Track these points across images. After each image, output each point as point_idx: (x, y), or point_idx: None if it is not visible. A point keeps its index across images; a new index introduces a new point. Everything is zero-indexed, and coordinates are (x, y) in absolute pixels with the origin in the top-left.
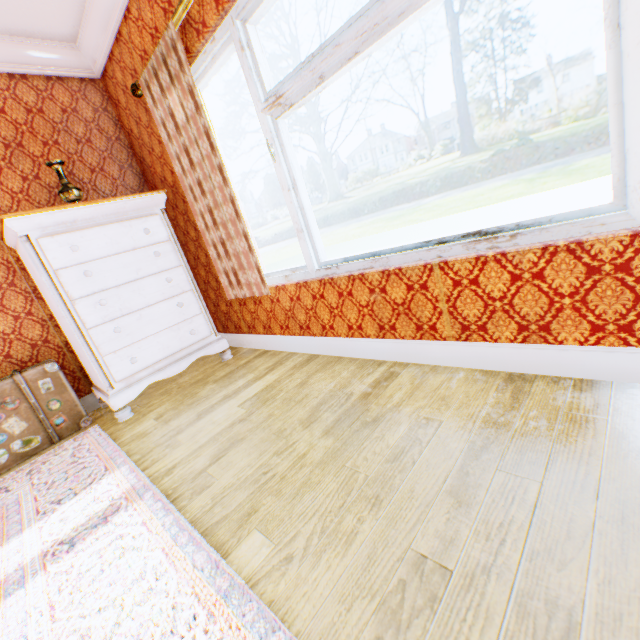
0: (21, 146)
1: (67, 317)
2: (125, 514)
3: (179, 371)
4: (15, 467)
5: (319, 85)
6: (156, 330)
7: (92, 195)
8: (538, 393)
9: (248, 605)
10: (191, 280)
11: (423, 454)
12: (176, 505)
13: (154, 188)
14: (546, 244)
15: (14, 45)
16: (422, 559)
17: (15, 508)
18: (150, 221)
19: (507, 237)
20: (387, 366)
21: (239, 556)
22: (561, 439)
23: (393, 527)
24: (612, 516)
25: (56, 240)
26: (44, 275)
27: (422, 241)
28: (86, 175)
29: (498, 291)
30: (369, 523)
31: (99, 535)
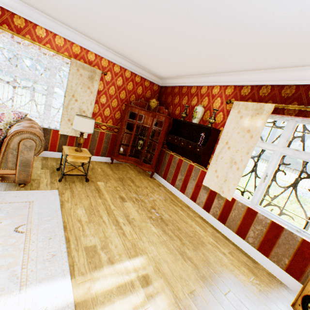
0: None
1: None
2: None
3: None
4: None
5: None
6: None
7: None
8: None
9: None
10: None
11: None
12: None
13: None
14: None
15: None
16: None
17: None
18: None
19: None
20: None
21: None
22: None
23: None
24: None
25: None
26: None
27: None
28: None
29: None
30: None
31: None
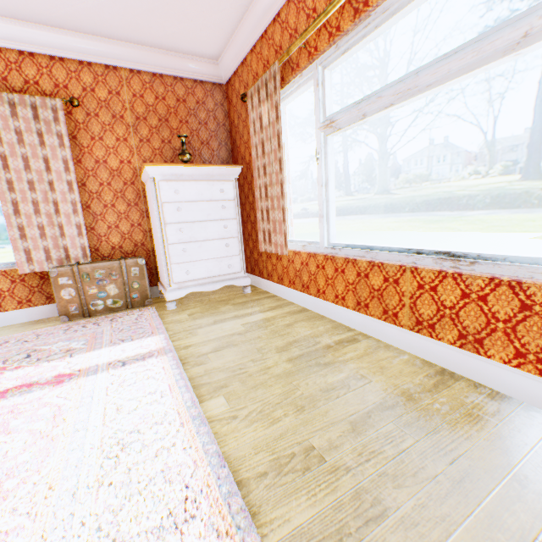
0: (167, 121)
1: (159, 233)
2: (155, 360)
3: (212, 289)
4: (104, 314)
5: (361, 120)
6: (207, 257)
7: (197, 159)
8: (456, 389)
9: (203, 427)
10: (239, 230)
11: (346, 395)
12: (183, 366)
13: (236, 162)
14: (493, 276)
15: (182, 60)
16: (312, 448)
17: (100, 336)
18: (226, 184)
19: (467, 262)
20: (354, 333)
21: (208, 405)
22: (451, 422)
23: (303, 426)
24: (453, 477)
25: (168, 184)
26: (155, 204)
27: (405, 248)
28: (197, 145)
29: (449, 301)
30: (290, 418)
31: (139, 365)
